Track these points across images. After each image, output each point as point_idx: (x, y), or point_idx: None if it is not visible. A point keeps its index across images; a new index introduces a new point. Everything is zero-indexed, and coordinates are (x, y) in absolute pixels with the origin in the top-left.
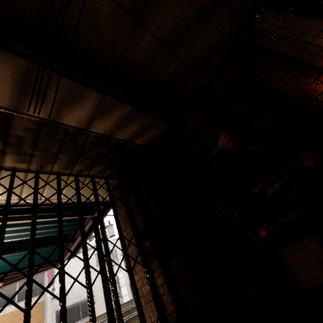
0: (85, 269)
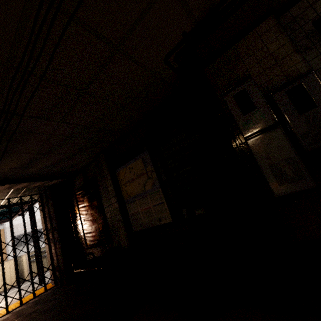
0: (13, 250)
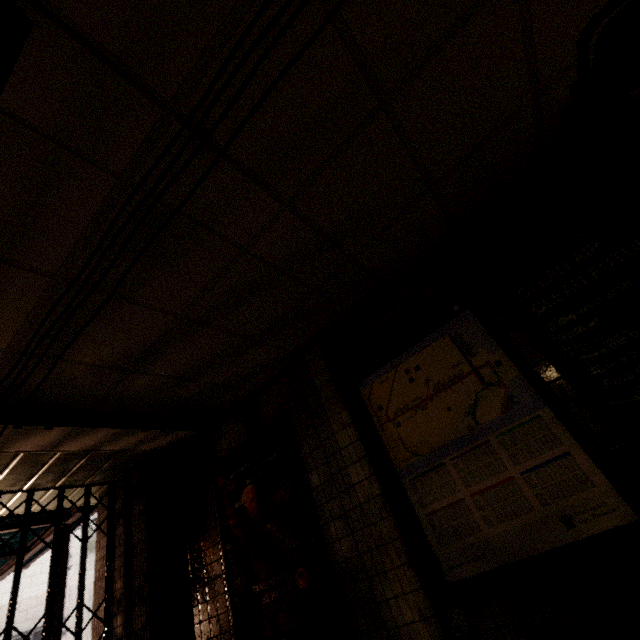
0: None
